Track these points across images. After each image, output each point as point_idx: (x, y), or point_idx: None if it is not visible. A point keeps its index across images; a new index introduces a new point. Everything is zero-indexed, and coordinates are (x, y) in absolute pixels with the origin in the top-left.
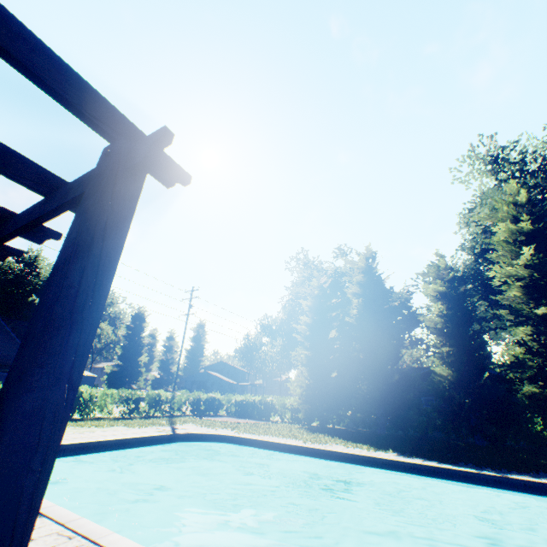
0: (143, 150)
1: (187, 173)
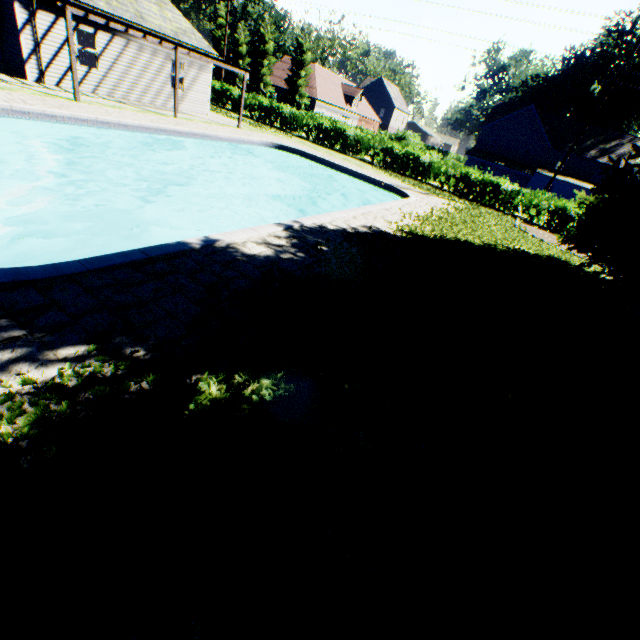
0: (62, 8)
1: (71, 2)
